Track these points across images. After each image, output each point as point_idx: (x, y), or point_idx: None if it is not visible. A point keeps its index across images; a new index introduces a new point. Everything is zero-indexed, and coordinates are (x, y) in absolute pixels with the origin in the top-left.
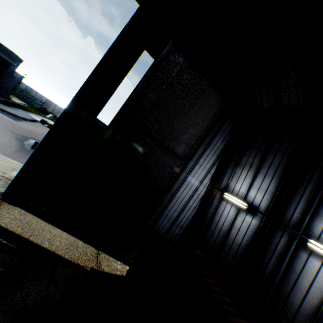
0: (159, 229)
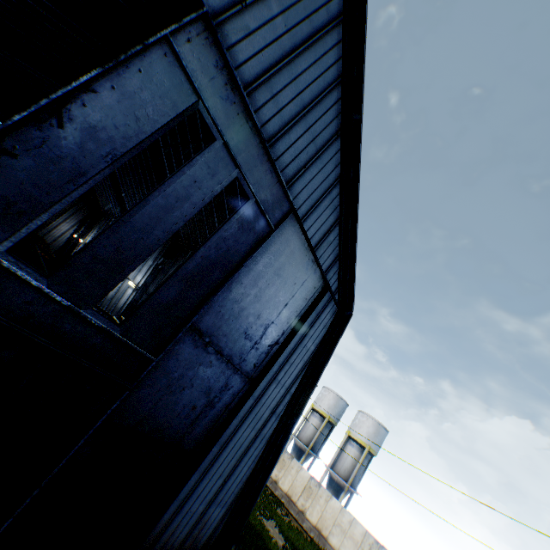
0: None
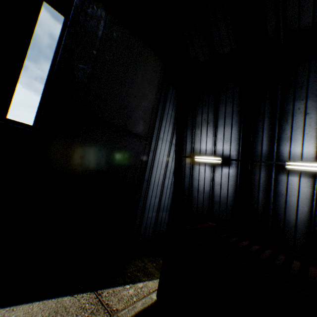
0: (148, 223)
